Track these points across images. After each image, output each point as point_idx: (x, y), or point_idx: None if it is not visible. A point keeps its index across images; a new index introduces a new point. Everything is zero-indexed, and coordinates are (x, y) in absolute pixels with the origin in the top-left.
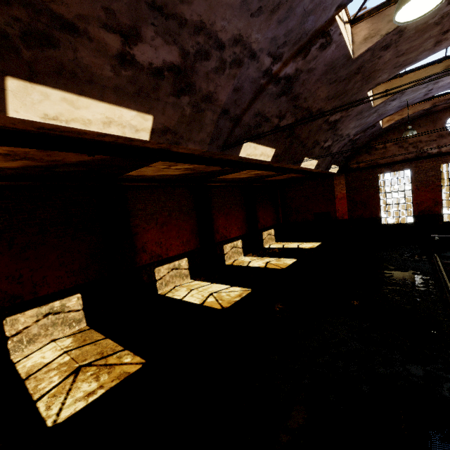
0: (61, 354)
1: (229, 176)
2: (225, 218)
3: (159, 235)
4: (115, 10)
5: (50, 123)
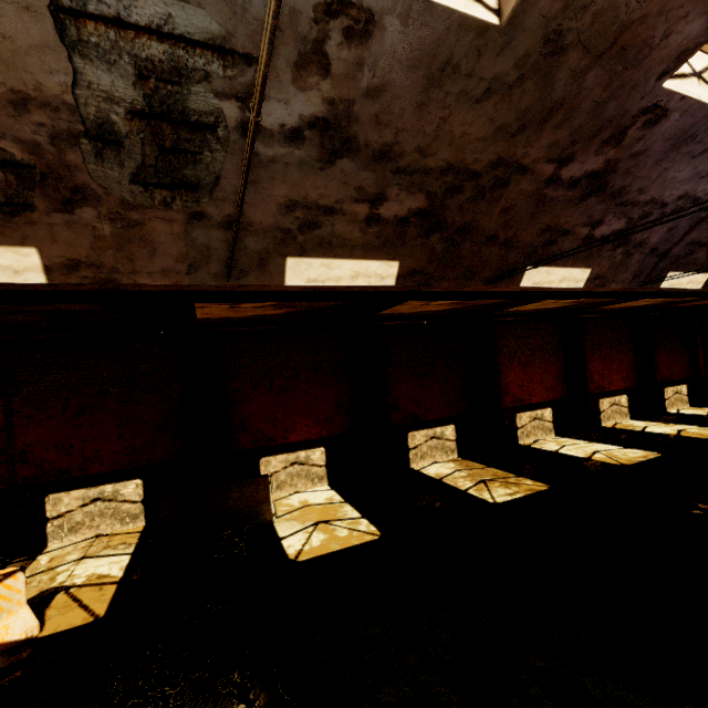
0: (454, 470)
1: (618, 305)
2: (602, 362)
3: (521, 377)
4: (593, 215)
5: (534, 287)
